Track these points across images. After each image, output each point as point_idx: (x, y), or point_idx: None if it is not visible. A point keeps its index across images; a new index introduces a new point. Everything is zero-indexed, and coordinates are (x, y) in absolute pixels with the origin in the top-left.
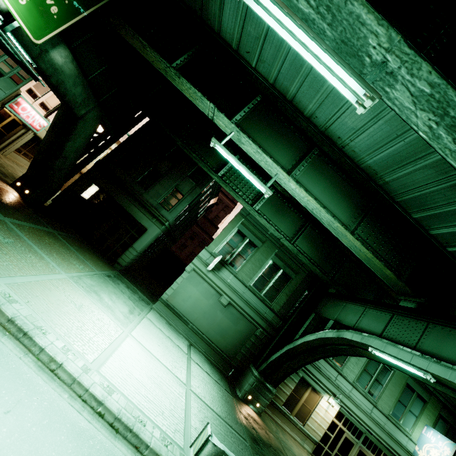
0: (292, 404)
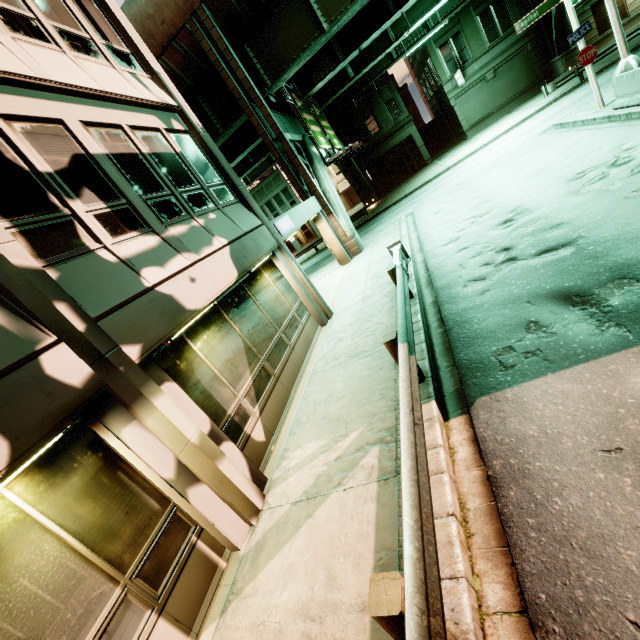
0: (605, 25)
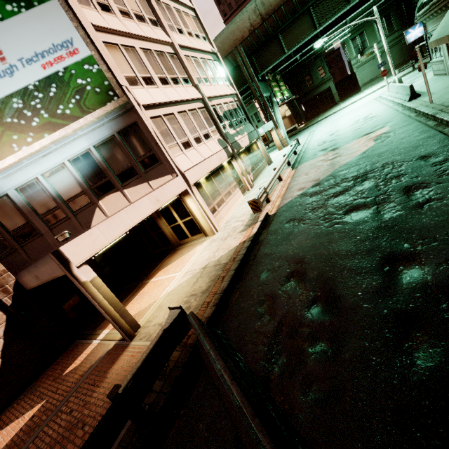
0: None
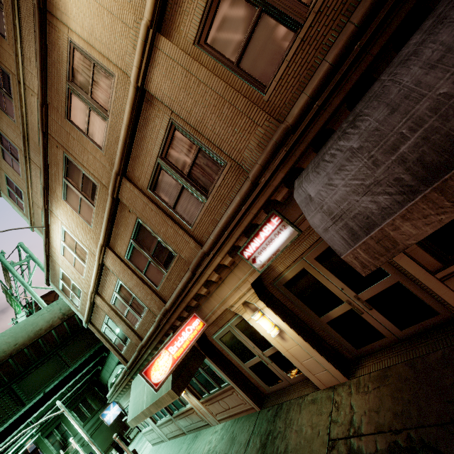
0: None
